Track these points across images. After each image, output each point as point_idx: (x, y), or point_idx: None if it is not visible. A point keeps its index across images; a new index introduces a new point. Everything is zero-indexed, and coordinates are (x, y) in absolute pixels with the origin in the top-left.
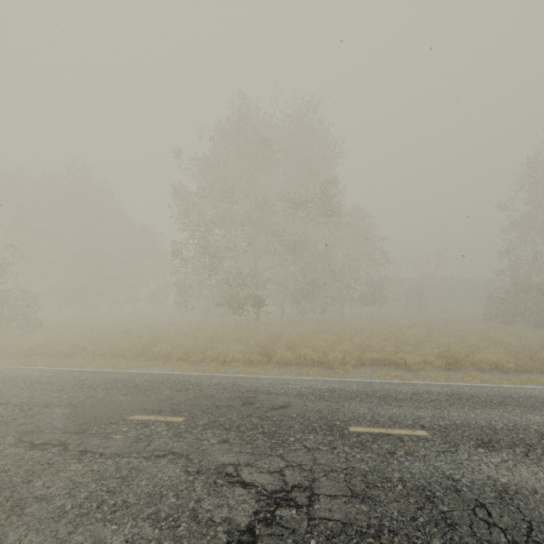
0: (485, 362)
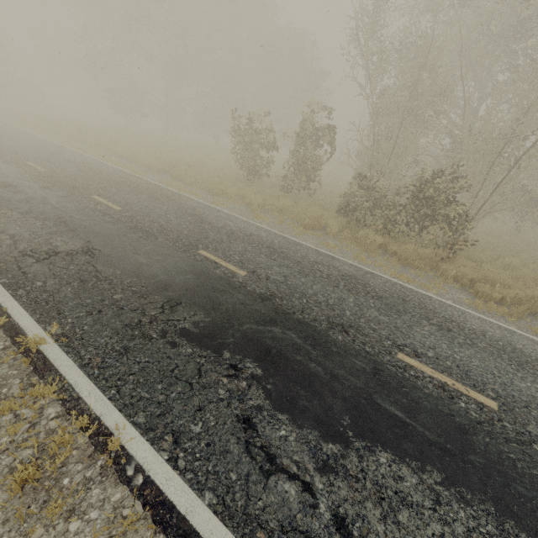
0: (117, 150)
